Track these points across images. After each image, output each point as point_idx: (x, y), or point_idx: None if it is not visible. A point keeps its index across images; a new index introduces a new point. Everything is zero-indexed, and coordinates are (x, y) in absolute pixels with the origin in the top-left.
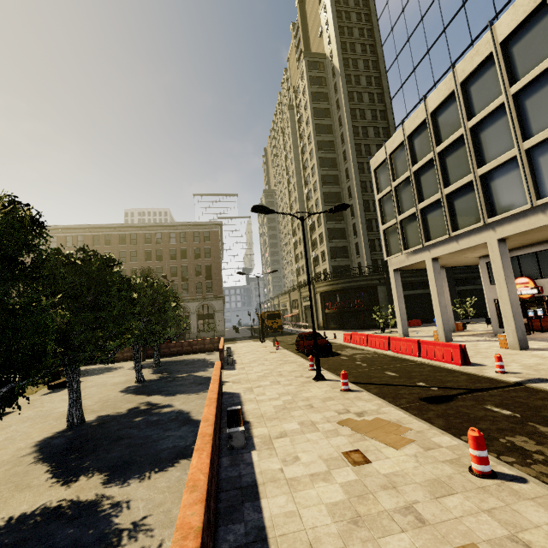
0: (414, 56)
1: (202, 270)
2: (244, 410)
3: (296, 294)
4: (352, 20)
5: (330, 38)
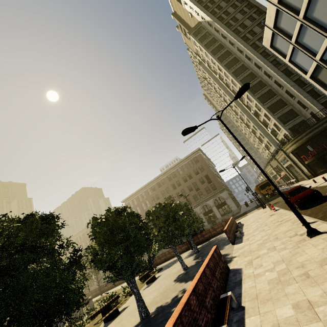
0: None
1: (203, 179)
2: (242, 290)
3: (274, 162)
4: None
5: (196, 12)
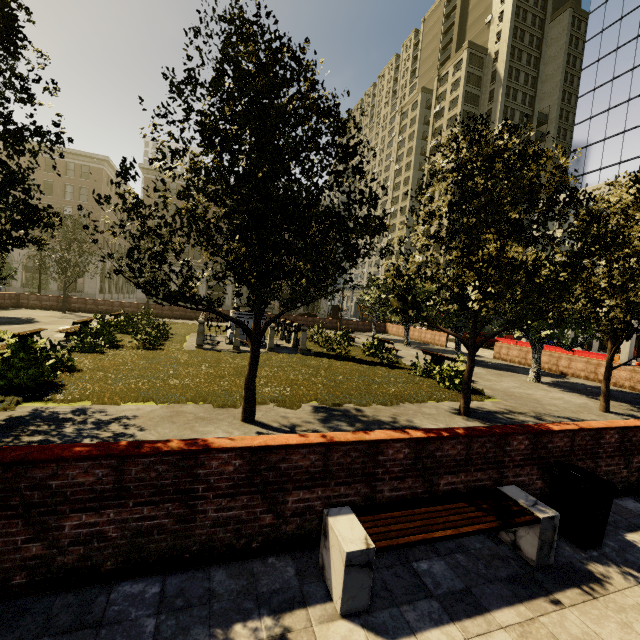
0: (609, 128)
1: None
2: None
3: None
4: (527, 23)
5: (499, 35)
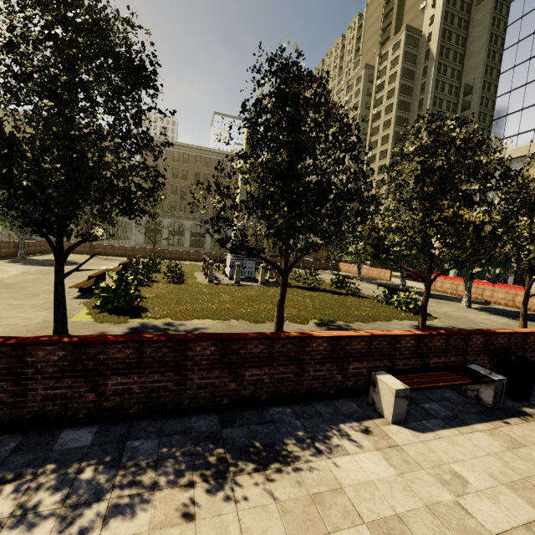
0: (526, 100)
1: None
2: None
3: None
4: (456, 8)
5: (432, 19)
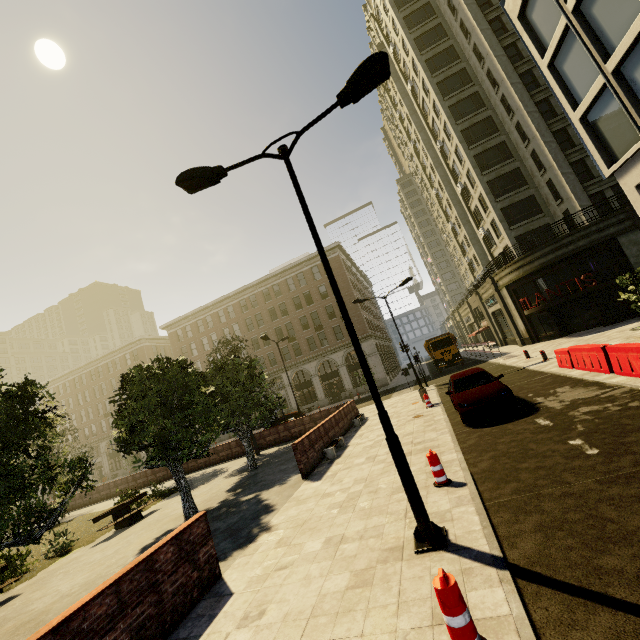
0: None
1: (334, 310)
2: None
3: (475, 299)
4: None
5: None
